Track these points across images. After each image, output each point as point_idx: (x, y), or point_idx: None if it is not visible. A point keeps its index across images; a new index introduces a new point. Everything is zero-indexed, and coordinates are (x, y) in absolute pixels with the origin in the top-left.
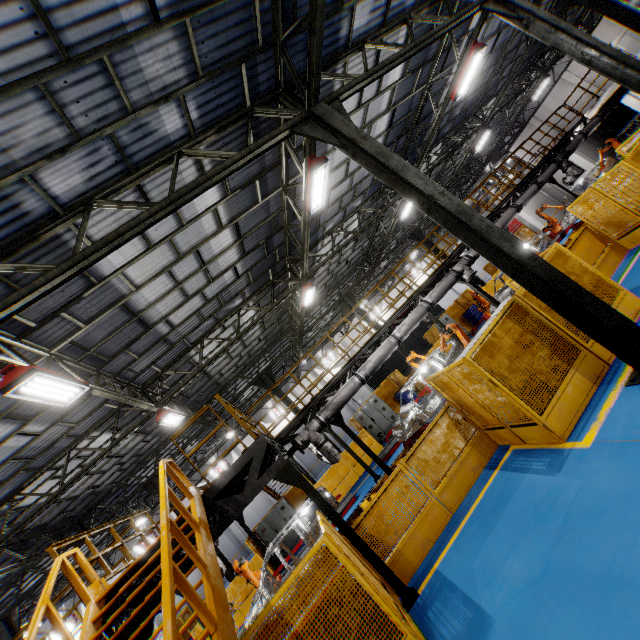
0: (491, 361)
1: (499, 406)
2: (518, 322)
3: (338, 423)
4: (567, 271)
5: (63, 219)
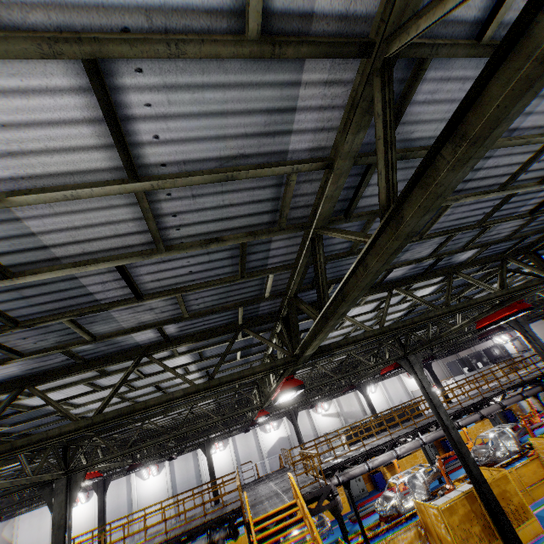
0: (450, 516)
1: (446, 540)
2: (470, 503)
3: (346, 486)
4: (506, 489)
5: (305, 367)
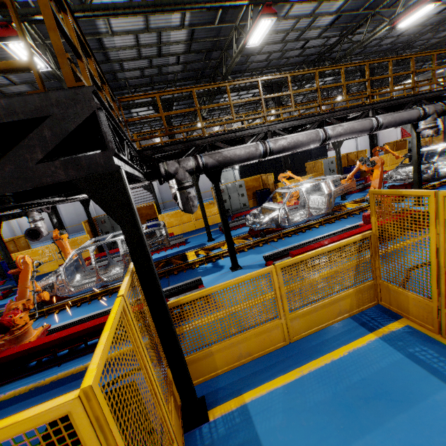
0: None
1: None
2: None
3: (213, 178)
4: None
5: None
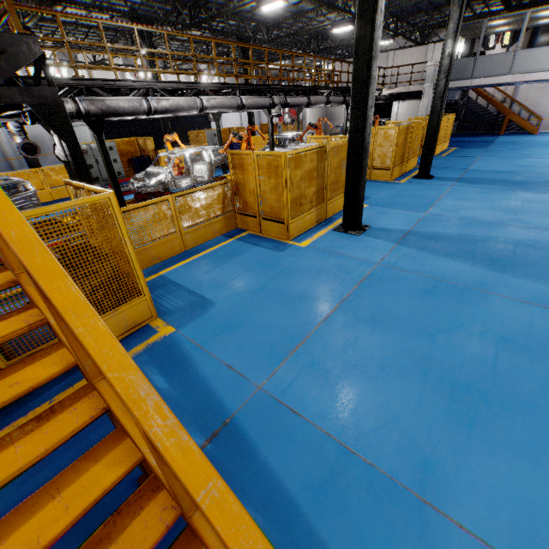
0: (294, 169)
1: (271, 201)
2: (318, 161)
3: (95, 128)
4: None
5: None
